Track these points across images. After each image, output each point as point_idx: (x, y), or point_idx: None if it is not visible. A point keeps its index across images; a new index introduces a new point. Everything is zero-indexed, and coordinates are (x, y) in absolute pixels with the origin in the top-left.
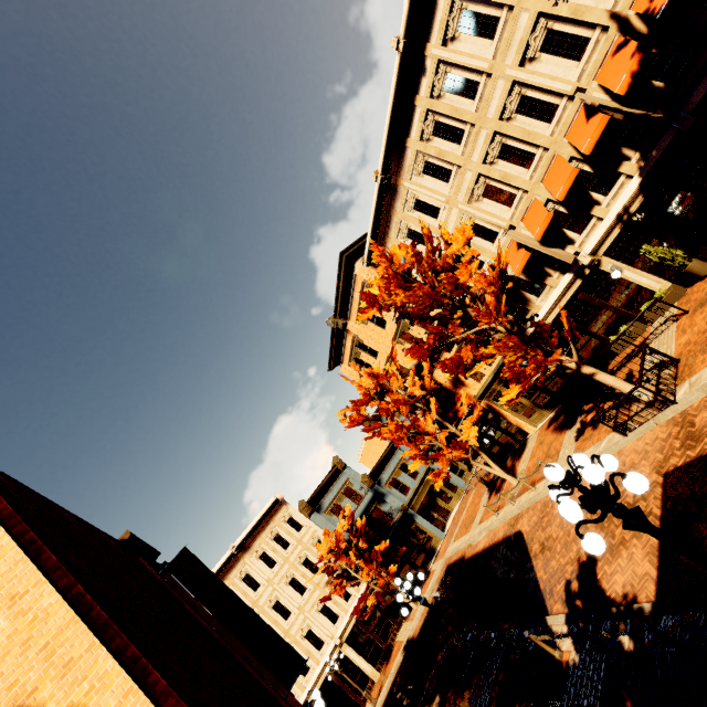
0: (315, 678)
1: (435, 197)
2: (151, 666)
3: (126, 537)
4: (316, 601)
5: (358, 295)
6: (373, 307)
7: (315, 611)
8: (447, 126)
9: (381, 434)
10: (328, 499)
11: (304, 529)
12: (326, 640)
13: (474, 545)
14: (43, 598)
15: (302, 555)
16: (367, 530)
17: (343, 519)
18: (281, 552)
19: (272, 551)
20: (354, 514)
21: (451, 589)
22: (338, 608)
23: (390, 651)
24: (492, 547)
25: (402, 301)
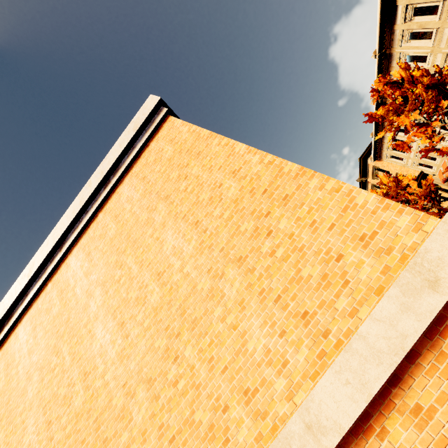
0: None
1: (403, 139)
2: None
3: None
4: None
5: (371, 169)
6: None
7: None
8: None
9: None
10: None
11: None
12: None
13: None
14: None
15: None
16: None
17: None
18: None
19: None
20: None
21: None
22: None
23: None
24: None
25: None
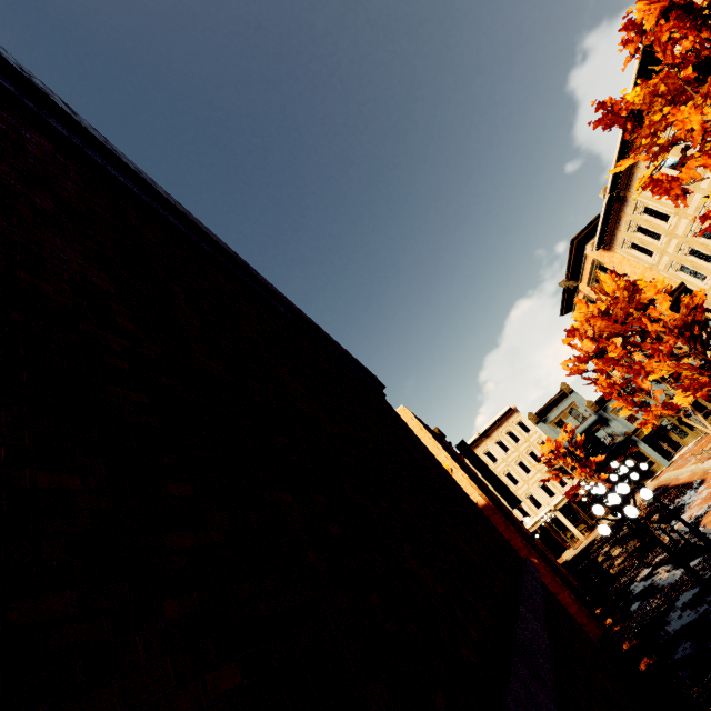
0: (533, 522)
1: (664, 209)
2: (471, 481)
3: (436, 430)
4: (537, 480)
5: (589, 267)
6: (574, 337)
7: (536, 486)
8: (676, 160)
9: (597, 384)
10: (553, 415)
11: (531, 432)
12: (543, 504)
13: (678, 479)
14: (442, 457)
15: (528, 449)
16: (586, 444)
17: (563, 433)
18: (512, 444)
19: (506, 442)
20: (574, 430)
21: (648, 502)
22: (555, 489)
23: (595, 527)
24: (685, 484)
25: (599, 330)
